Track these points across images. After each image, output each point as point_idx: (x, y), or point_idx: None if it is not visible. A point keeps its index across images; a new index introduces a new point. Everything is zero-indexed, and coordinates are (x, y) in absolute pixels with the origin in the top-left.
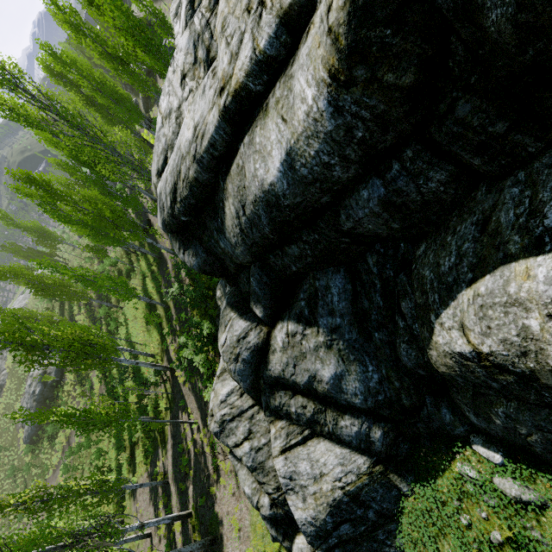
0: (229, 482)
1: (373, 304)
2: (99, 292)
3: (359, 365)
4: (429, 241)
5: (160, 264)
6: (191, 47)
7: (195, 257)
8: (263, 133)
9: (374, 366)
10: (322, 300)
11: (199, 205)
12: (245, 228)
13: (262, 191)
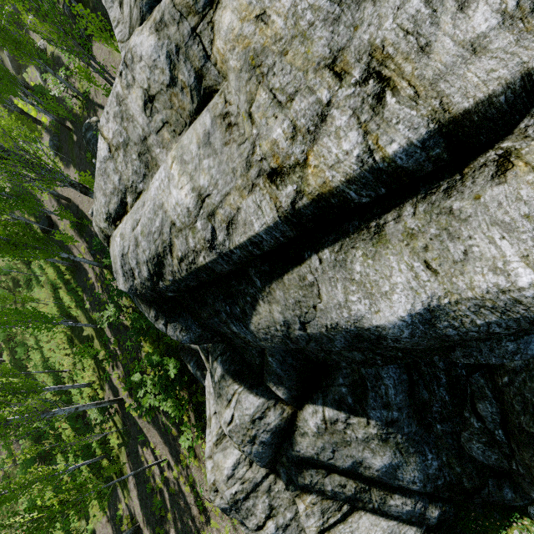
0: (223, 524)
1: (435, 396)
2: (3, 331)
3: (419, 456)
4: (533, 361)
5: (77, 273)
6: (163, 59)
7: (185, 332)
8: (373, 264)
9: (434, 454)
10: (372, 391)
11: (200, 284)
12: (296, 338)
13: (355, 325)
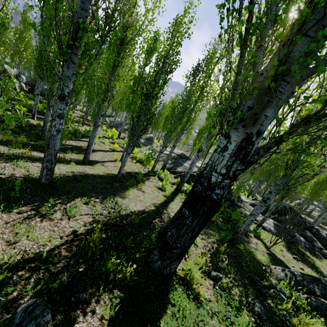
0: None
1: None
2: None
3: None
4: None
5: None
6: None
7: None
8: None
9: None
10: None
11: None
12: None
13: None
